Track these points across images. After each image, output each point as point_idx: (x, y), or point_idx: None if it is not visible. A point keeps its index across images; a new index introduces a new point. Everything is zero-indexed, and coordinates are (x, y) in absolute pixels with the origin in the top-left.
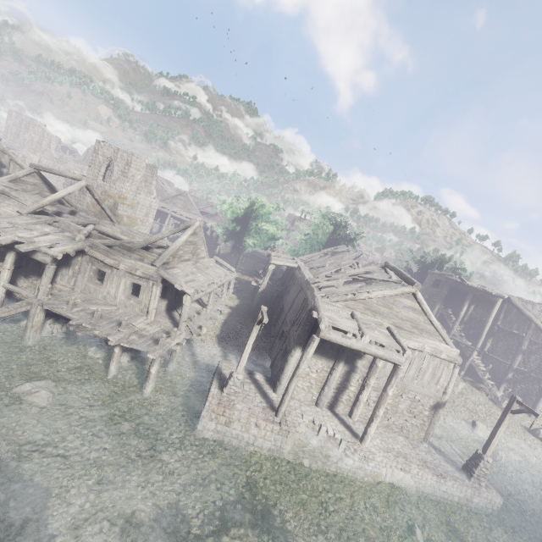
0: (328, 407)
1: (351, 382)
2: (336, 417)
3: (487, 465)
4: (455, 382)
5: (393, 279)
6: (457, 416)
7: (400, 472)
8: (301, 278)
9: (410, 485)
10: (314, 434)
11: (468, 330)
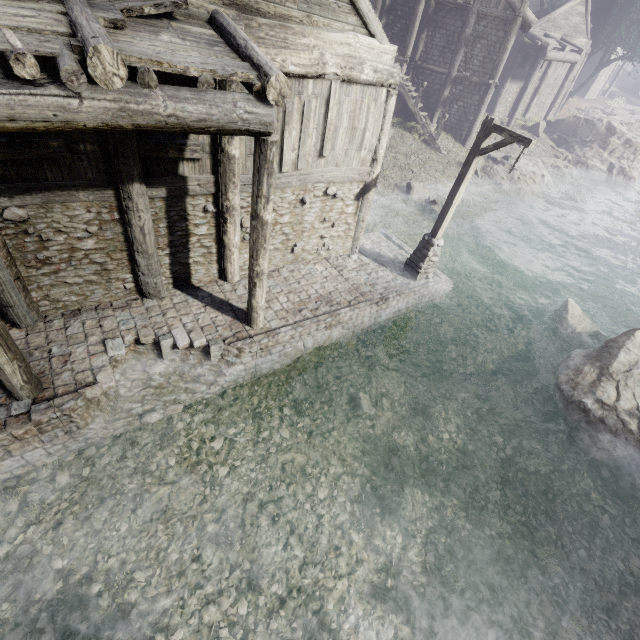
0: (174, 286)
1: (193, 218)
2: (196, 297)
3: (437, 251)
4: None
5: None
6: (389, 185)
7: (326, 331)
8: None
9: (343, 336)
10: (156, 357)
11: (393, 27)
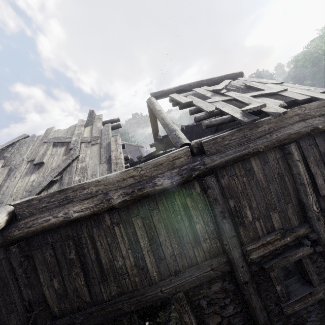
0: None
1: None
2: None
3: None
4: None
5: (226, 80)
6: None
7: None
8: (149, 178)
9: None
10: None
11: None
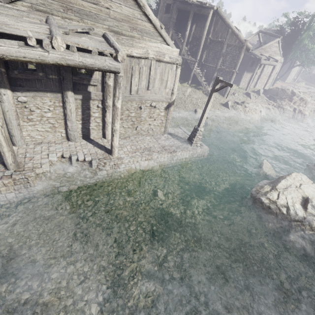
0: (82, 138)
1: (93, 109)
2: (91, 143)
3: (201, 133)
4: (185, 89)
5: None
6: (187, 110)
7: (146, 161)
8: None
9: (154, 166)
10: (69, 164)
11: (192, 49)
